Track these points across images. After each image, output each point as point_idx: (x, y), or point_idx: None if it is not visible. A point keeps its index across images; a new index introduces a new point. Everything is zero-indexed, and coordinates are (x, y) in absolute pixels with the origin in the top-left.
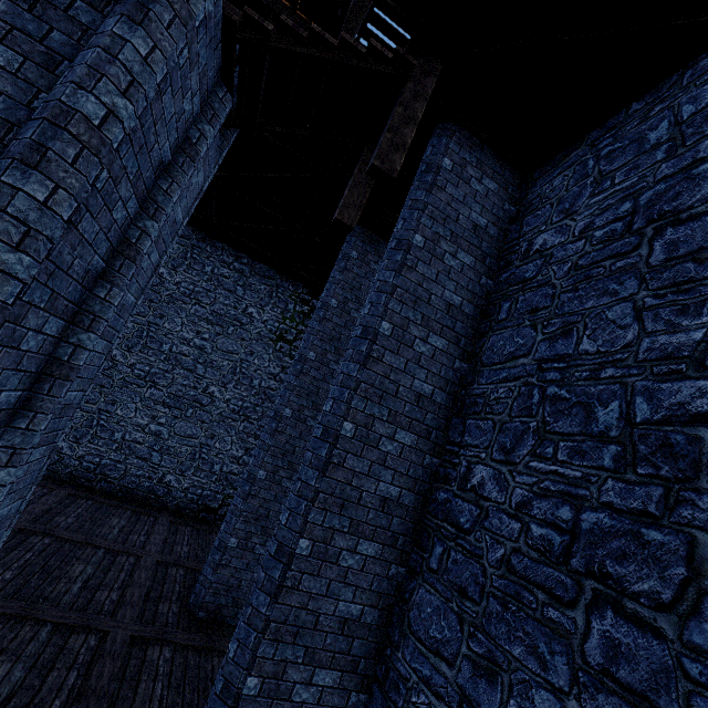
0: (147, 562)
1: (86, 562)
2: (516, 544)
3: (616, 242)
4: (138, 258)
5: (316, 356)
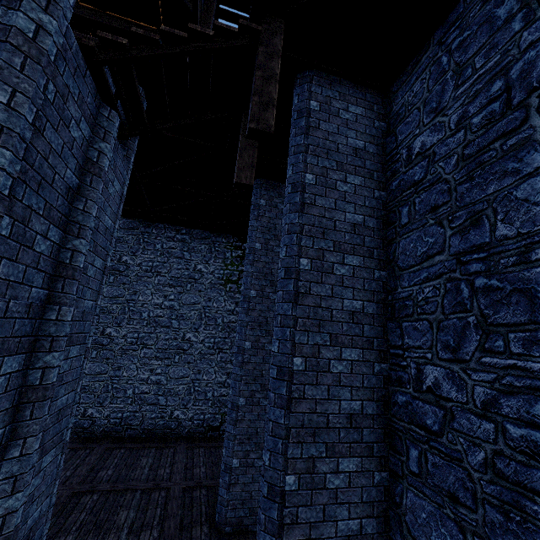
0: (175, 492)
1: (128, 507)
2: (495, 447)
3: (499, 122)
4: (77, 274)
5: (257, 293)
